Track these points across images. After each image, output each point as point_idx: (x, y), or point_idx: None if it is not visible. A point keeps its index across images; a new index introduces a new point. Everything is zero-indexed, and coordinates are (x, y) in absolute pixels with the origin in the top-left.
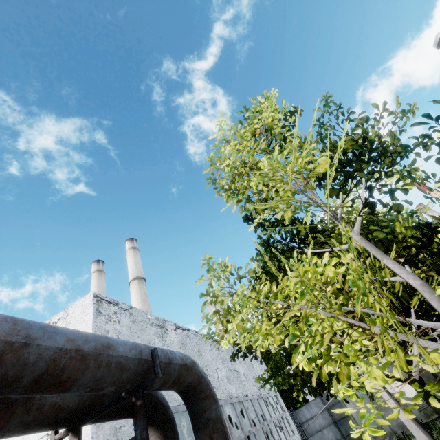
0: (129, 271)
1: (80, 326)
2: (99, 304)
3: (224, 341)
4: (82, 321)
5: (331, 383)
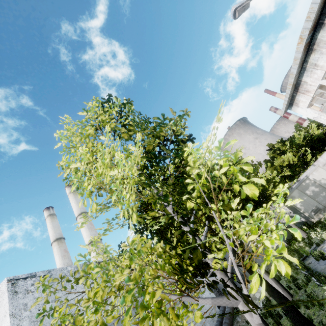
0: (74, 210)
1: (0, 310)
2: (14, 286)
3: (86, 316)
4: (1, 305)
5: (191, 289)
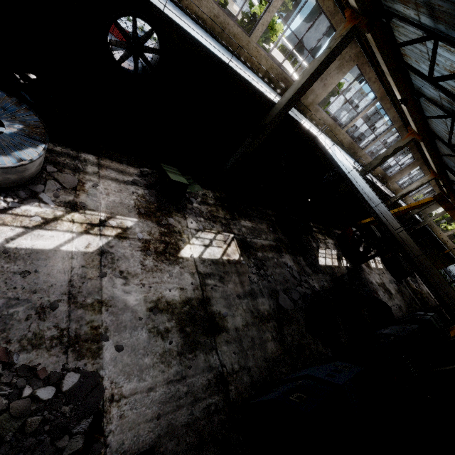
0: None
1: None
2: None
3: None
4: None
5: None
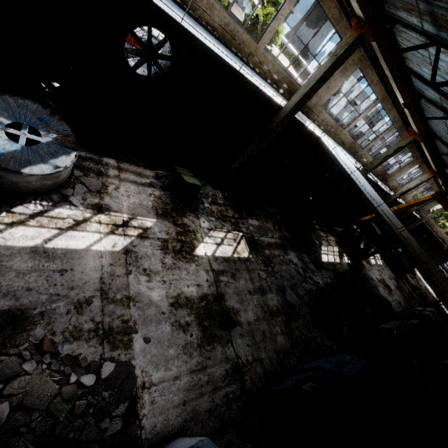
0: None
1: None
2: None
3: None
4: None
5: None
